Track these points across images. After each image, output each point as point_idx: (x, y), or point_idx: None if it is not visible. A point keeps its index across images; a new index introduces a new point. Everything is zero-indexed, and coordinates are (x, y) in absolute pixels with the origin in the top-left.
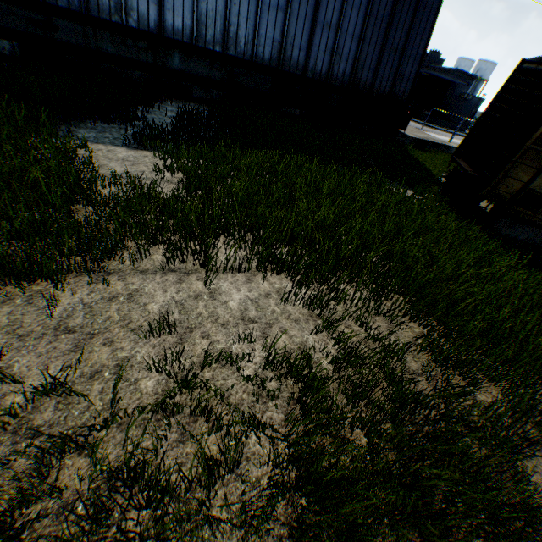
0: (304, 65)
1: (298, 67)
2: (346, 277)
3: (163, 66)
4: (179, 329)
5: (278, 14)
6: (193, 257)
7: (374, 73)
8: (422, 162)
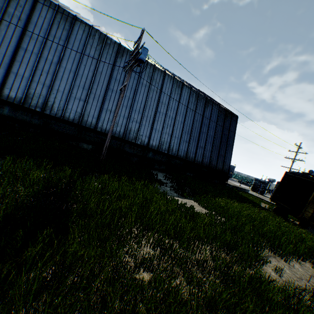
0: (194, 158)
1: (192, 159)
2: (310, 256)
3: (145, 156)
4: (303, 279)
5: (186, 143)
6: (271, 249)
7: (216, 162)
8: (247, 197)
